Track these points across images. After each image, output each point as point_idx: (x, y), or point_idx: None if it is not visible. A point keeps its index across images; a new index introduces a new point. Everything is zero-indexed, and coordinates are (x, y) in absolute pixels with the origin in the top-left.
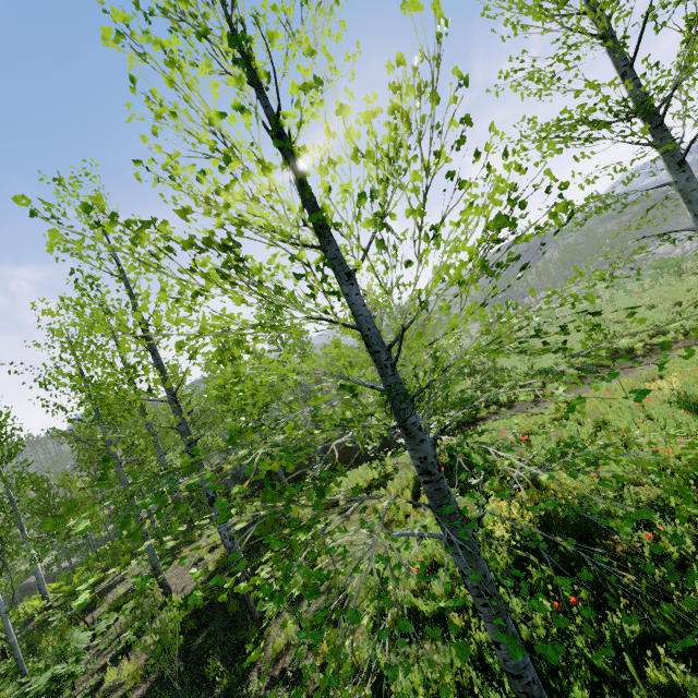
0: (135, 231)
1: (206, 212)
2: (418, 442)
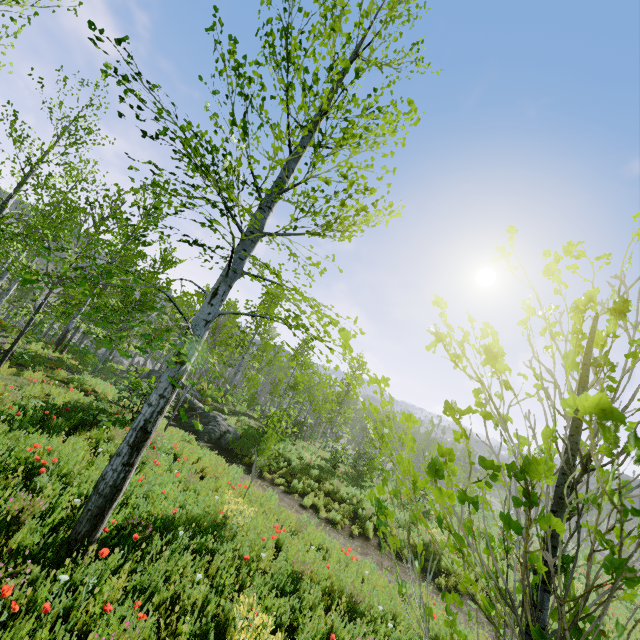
0: None
1: None
2: None
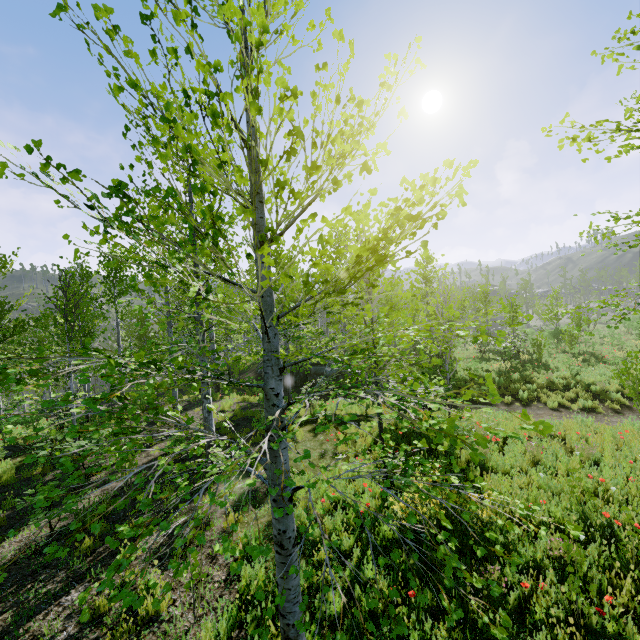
0: (69, 172)
1: (121, 167)
2: (270, 405)
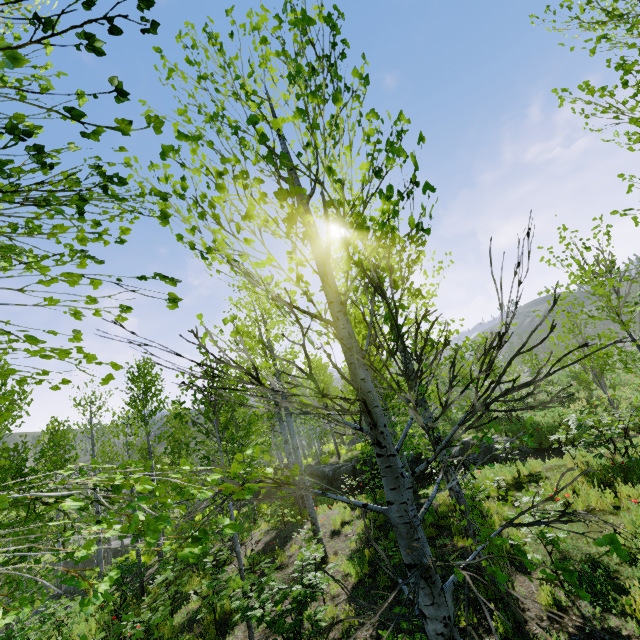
0: None
1: None
2: None
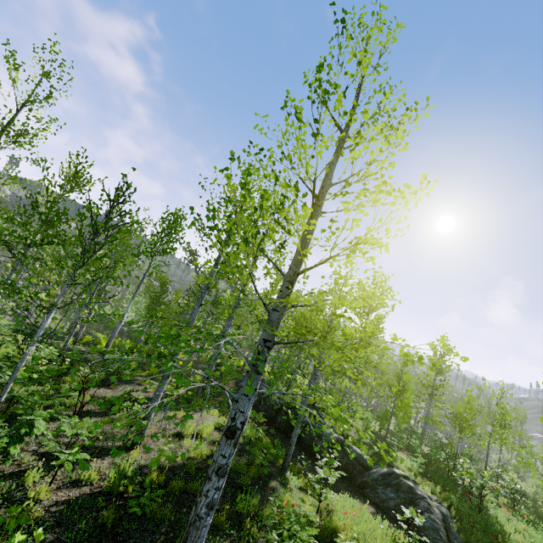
0: None
1: None
2: None
